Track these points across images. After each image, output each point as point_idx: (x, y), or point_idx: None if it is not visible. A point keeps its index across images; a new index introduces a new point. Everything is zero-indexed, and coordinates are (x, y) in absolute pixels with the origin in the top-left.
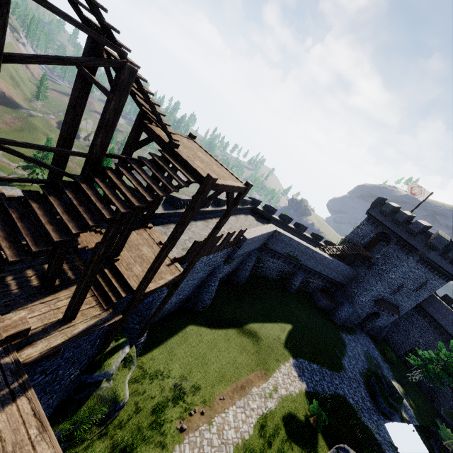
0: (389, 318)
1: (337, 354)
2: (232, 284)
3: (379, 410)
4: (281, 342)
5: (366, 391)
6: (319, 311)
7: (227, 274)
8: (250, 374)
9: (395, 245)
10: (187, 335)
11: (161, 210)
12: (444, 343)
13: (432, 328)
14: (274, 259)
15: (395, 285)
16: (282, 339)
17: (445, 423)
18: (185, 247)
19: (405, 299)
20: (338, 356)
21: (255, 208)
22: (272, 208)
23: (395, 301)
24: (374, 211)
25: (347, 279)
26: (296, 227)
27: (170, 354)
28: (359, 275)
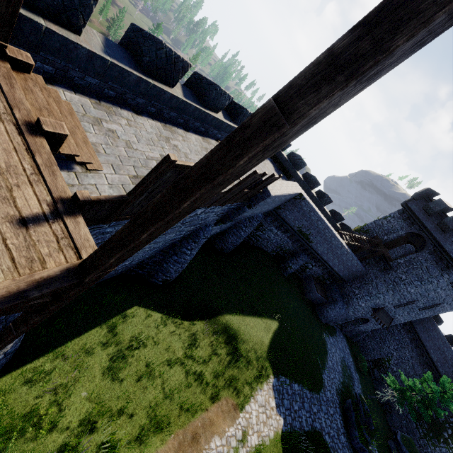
0: (375, 325)
1: (319, 365)
2: (214, 250)
3: (351, 445)
4: (262, 350)
5: (341, 418)
6: (307, 303)
7: (212, 235)
8: (212, 407)
9: (429, 254)
10: (125, 325)
11: (95, 46)
12: (420, 365)
13: (412, 345)
14: (280, 231)
15: (406, 299)
16: (265, 344)
17: (399, 449)
18: (142, 174)
19: (405, 313)
20: (320, 368)
21: (279, 152)
22: (300, 160)
23: (393, 313)
24: (415, 204)
25: (351, 275)
26: (317, 196)
27: (78, 366)
28: (368, 276)
